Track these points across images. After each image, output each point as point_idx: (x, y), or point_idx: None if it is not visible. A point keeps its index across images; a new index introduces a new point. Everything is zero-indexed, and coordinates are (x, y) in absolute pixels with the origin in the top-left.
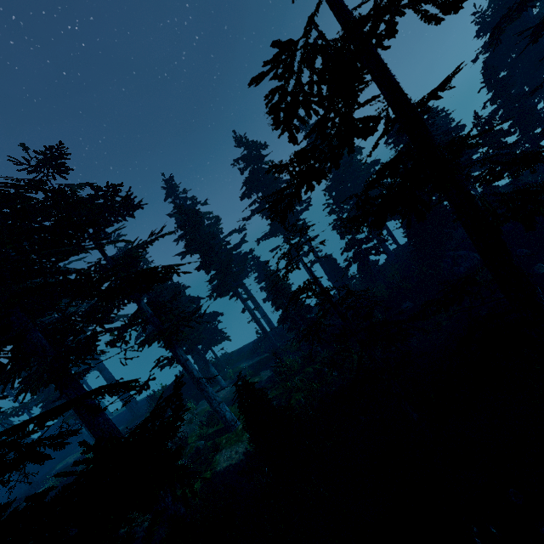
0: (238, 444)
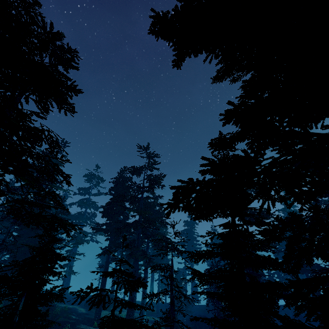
0: None
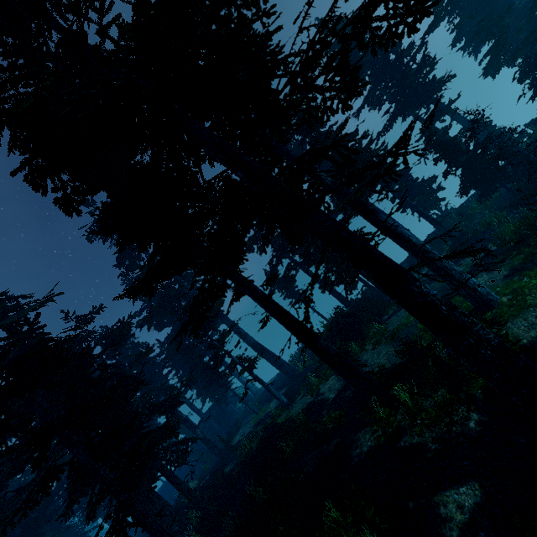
0: (528, 310)
